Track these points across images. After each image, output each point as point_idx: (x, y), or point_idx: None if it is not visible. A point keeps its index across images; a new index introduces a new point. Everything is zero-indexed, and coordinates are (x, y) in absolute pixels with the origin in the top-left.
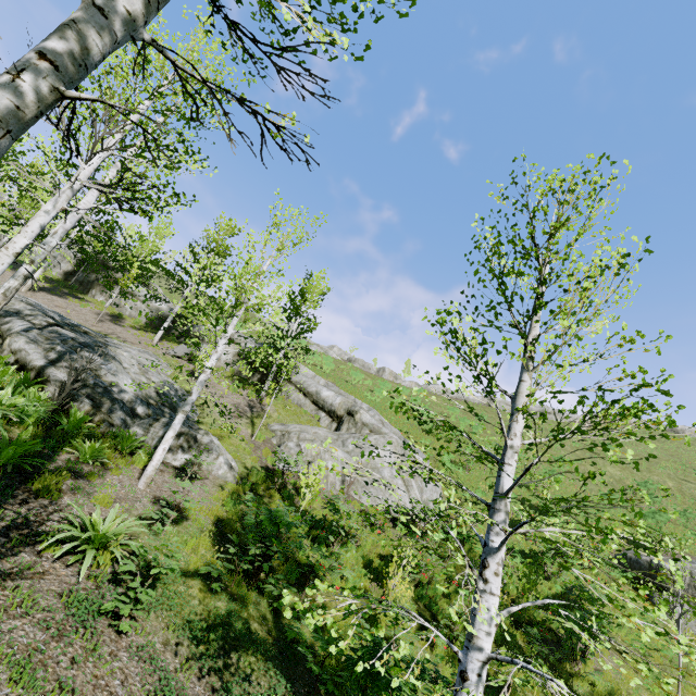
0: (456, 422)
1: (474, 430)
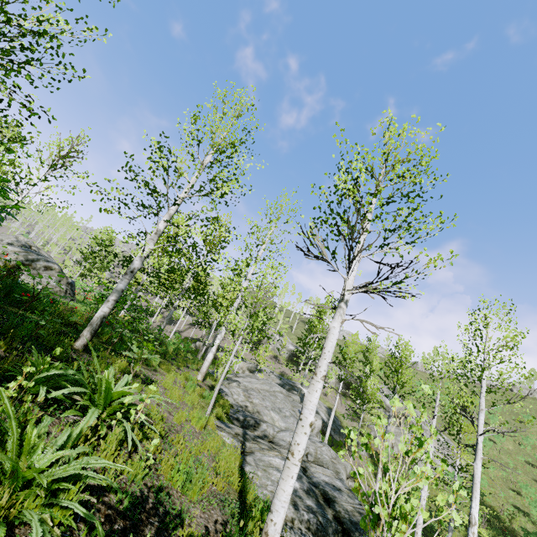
0: (478, 410)
1: (491, 419)
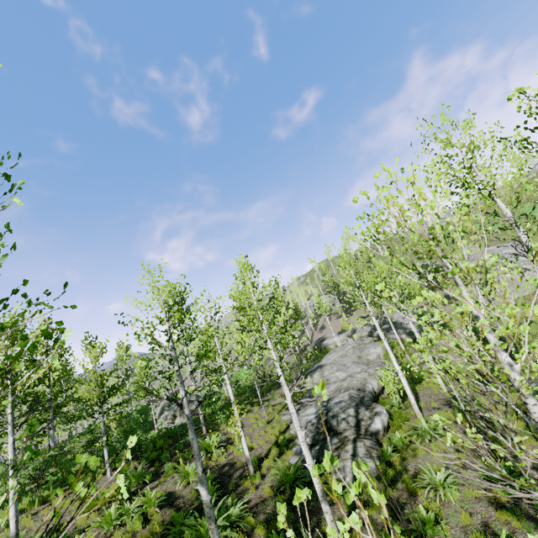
0: None
1: None
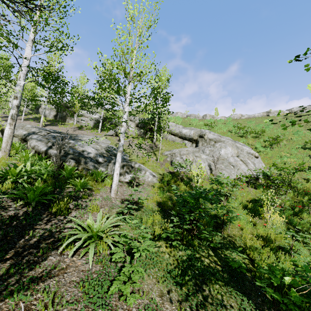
0: (253, 128)
1: (267, 128)
